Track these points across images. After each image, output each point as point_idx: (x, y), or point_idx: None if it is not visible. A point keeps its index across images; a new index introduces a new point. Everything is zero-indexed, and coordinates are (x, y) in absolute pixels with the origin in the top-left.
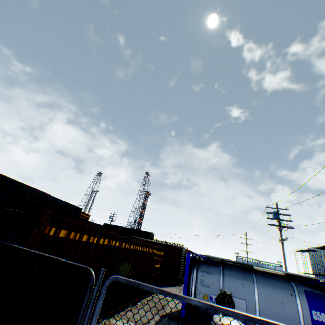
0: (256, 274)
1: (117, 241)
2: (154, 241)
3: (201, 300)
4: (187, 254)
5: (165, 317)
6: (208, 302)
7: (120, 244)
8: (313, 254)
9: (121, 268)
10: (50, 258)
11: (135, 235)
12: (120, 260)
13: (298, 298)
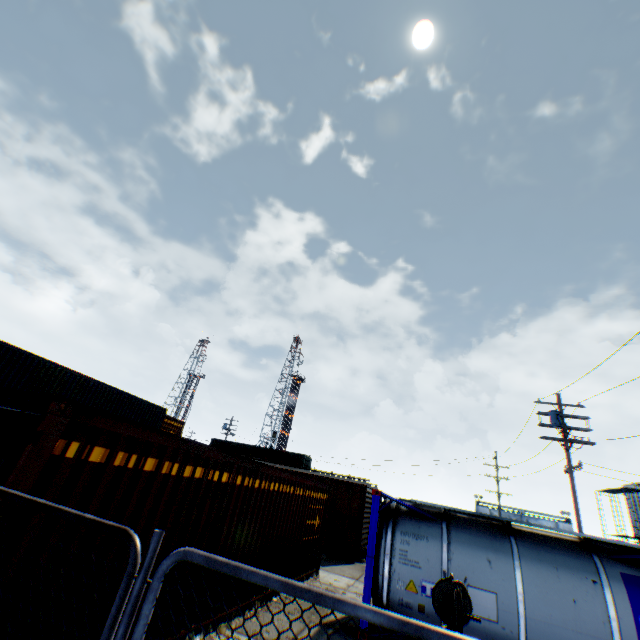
0: (518, 539)
1: (224, 473)
2: (309, 474)
3: (381, 611)
4: (373, 498)
5: (329, 629)
6: (400, 616)
7: (230, 477)
8: (634, 497)
9: (235, 528)
10: (46, 508)
11: (273, 462)
12: (232, 511)
13: (609, 590)
